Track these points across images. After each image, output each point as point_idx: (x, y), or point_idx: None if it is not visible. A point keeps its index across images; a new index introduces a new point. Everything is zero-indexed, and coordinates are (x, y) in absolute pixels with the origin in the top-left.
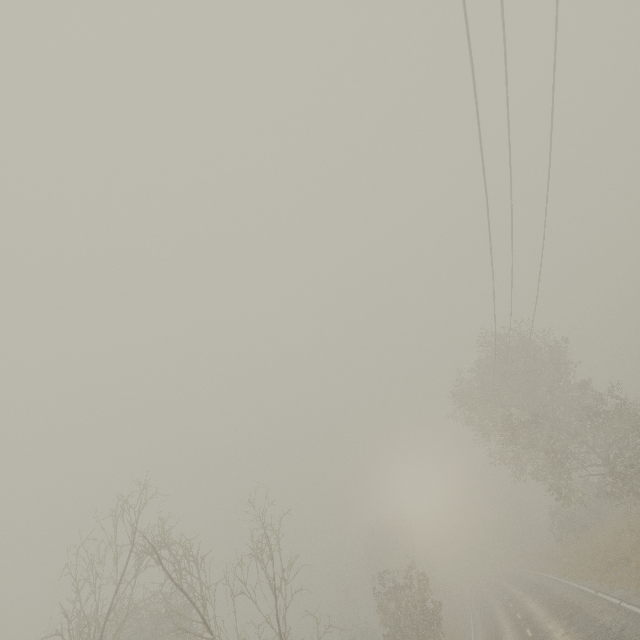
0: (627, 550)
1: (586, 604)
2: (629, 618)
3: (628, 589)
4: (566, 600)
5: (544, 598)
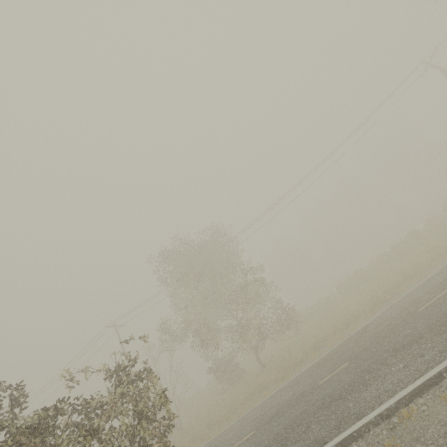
0: (314, 342)
1: (355, 335)
2: (425, 282)
3: (364, 323)
4: (312, 369)
5: (254, 416)
